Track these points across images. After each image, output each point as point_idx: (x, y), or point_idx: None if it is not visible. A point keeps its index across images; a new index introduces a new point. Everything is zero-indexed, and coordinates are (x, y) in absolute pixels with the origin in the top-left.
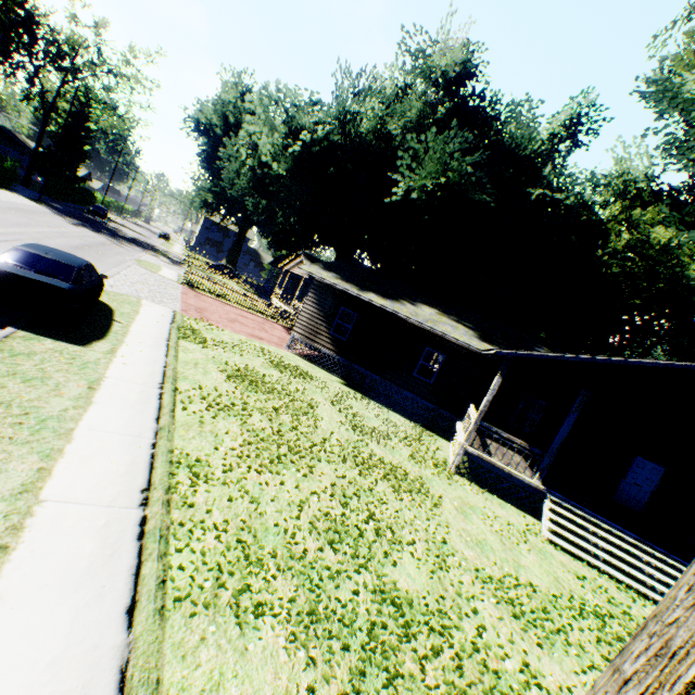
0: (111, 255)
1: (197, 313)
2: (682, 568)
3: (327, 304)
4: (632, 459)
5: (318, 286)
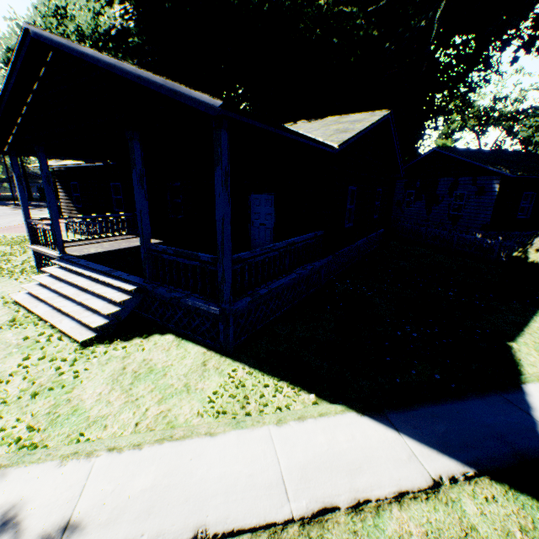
0: (1, 217)
1: (1, 230)
2: (114, 284)
3: (66, 185)
4: (248, 200)
5: (58, 175)
